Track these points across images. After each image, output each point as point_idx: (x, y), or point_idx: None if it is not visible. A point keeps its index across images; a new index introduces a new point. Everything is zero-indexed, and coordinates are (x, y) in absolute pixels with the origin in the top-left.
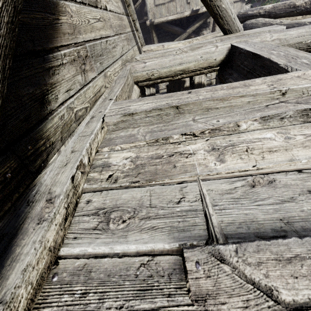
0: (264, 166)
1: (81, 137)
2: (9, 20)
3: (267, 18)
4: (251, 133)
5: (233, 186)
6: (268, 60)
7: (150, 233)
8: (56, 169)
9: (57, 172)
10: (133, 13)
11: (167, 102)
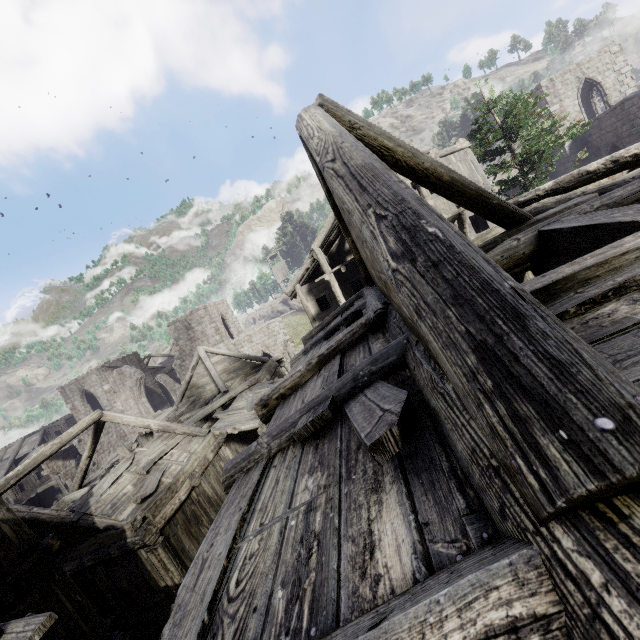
0: None
1: None
2: None
3: (557, 196)
4: None
5: None
6: (616, 223)
7: (639, 365)
8: None
9: None
10: None
11: (527, 289)
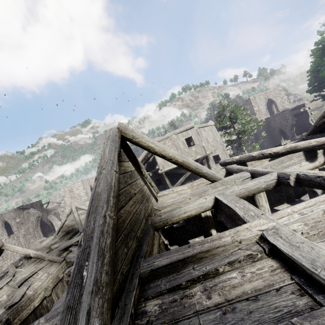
0: (230, 298)
1: (128, 292)
2: (114, 251)
3: (238, 165)
4: (225, 274)
5: (215, 316)
6: (235, 211)
7: None
8: (119, 319)
9: (119, 321)
10: (149, 180)
11: (176, 257)
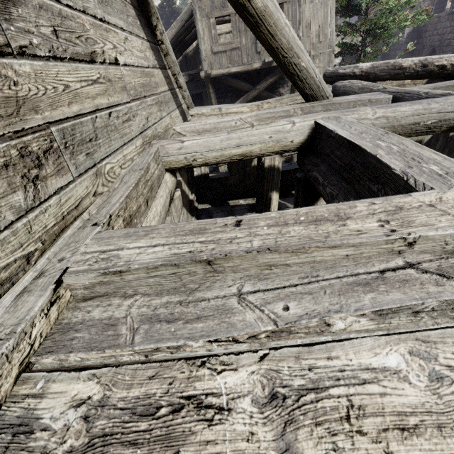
0: None
1: None
2: None
3: (365, 81)
4: (356, 348)
5: None
6: (374, 157)
7: None
8: None
9: None
10: (173, 65)
11: (192, 249)
